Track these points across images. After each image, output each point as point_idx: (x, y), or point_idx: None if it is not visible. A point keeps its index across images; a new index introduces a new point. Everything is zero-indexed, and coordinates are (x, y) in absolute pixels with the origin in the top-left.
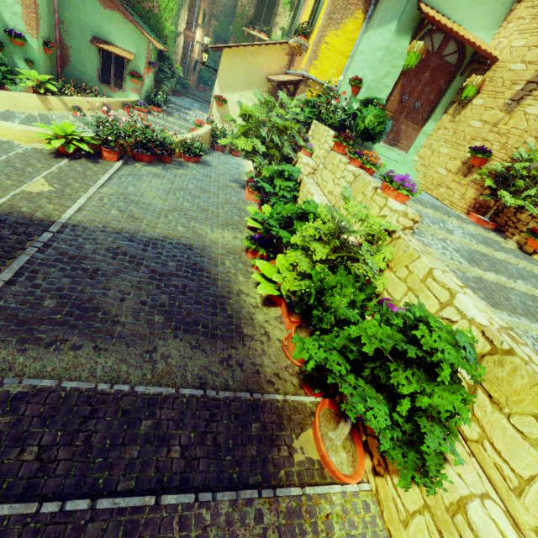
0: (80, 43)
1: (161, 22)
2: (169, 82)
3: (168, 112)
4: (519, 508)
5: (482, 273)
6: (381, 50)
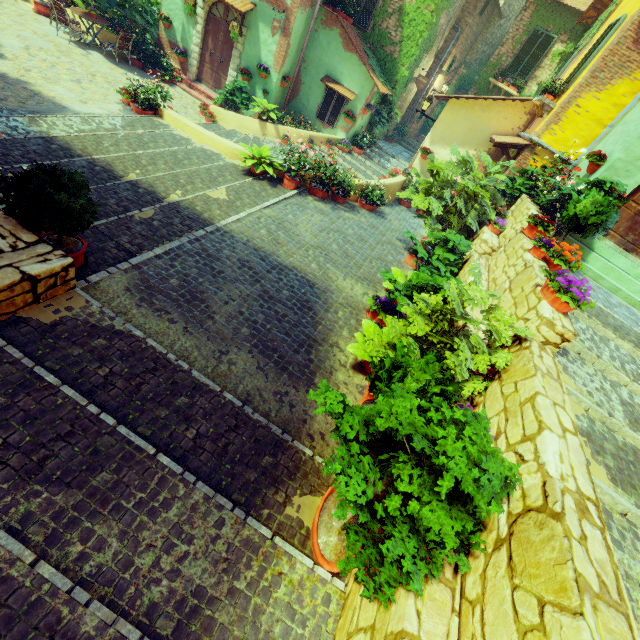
0: (313, 80)
1: (397, 66)
2: (382, 127)
3: (369, 155)
4: None
5: None
6: None
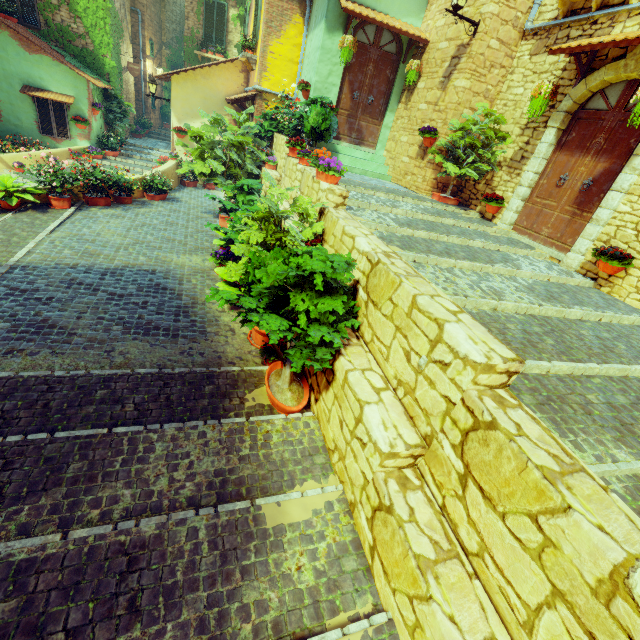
0: (9, 95)
1: (99, 59)
2: (122, 123)
3: (127, 155)
4: (389, 369)
5: (412, 232)
6: (318, 50)
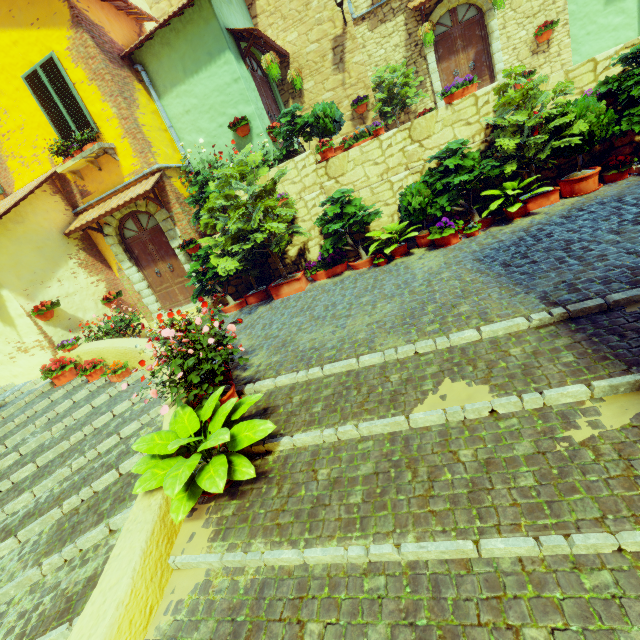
0: None
1: None
2: None
3: None
4: None
5: None
6: (237, 81)
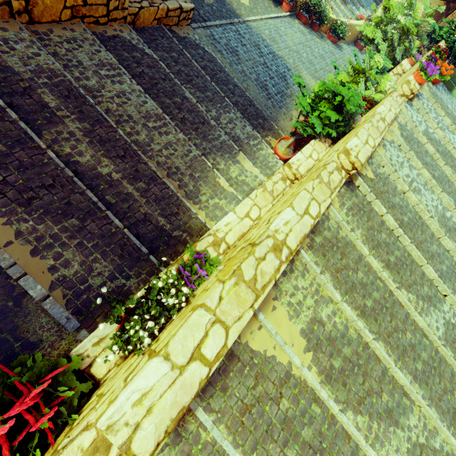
0: None
1: None
2: None
3: (345, 1)
4: (324, 157)
5: (426, 142)
6: None
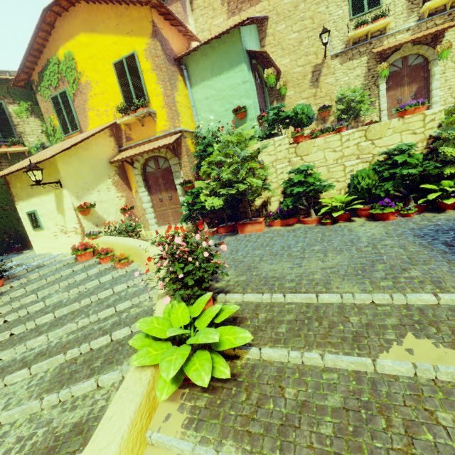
0: None
1: None
2: None
3: (5, 278)
4: None
5: None
6: (245, 83)
